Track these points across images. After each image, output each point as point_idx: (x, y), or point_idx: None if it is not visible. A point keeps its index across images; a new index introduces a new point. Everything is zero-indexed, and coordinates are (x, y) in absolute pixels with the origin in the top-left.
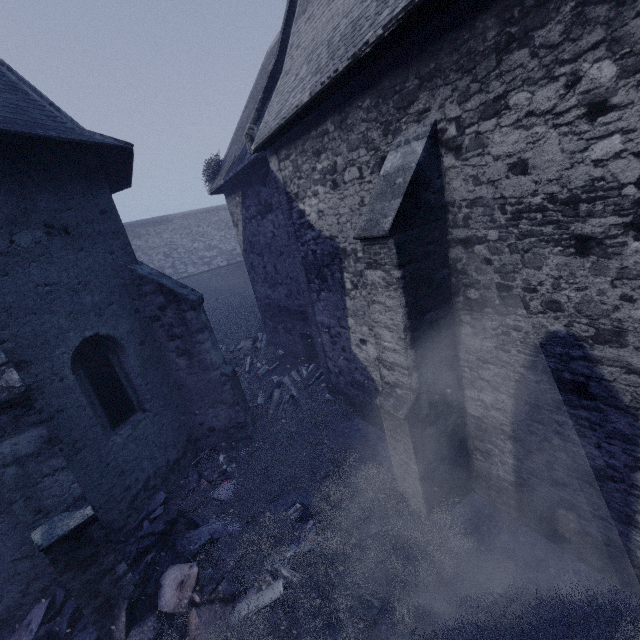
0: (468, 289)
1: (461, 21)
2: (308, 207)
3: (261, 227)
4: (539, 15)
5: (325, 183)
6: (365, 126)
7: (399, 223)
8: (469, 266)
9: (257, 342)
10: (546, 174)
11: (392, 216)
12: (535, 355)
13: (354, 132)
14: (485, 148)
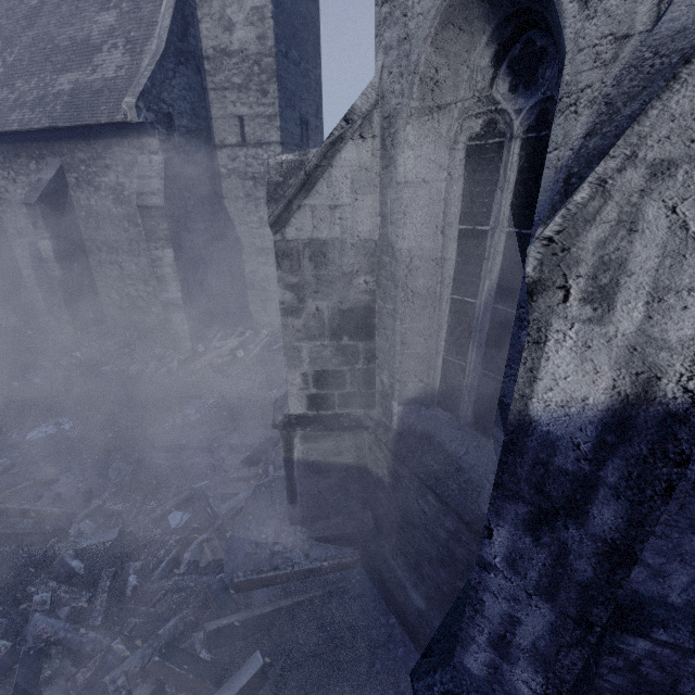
0: (10, 229)
1: None
2: None
3: None
4: None
5: None
6: None
7: None
8: (7, 221)
9: None
10: (13, 195)
11: None
12: (31, 251)
13: None
14: None
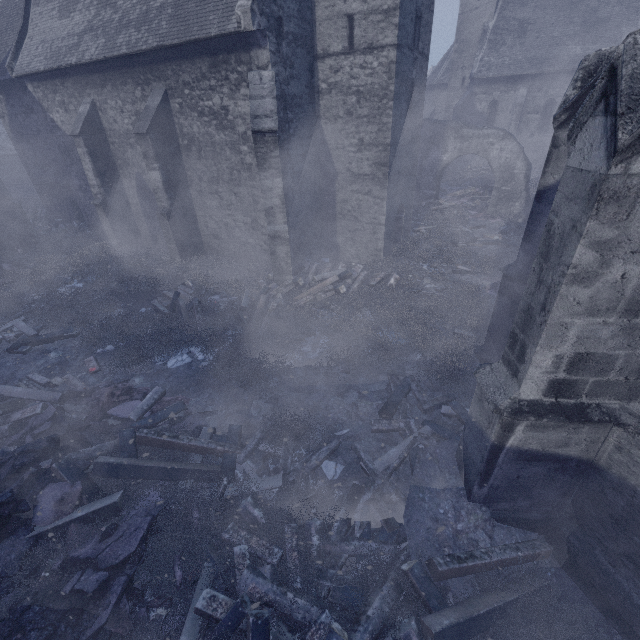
0: (118, 160)
1: (91, 73)
2: (56, 118)
3: (27, 123)
4: (106, 83)
5: (62, 108)
6: (73, 90)
7: (83, 132)
8: (116, 152)
9: (37, 213)
10: (121, 125)
11: (80, 129)
12: (137, 182)
13: (69, 90)
14: (107, 113)
